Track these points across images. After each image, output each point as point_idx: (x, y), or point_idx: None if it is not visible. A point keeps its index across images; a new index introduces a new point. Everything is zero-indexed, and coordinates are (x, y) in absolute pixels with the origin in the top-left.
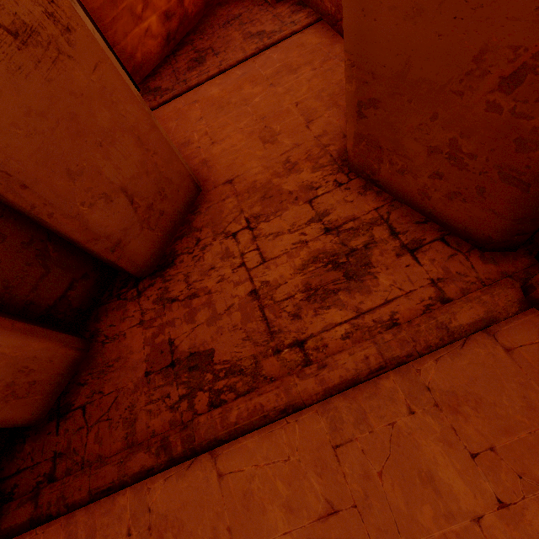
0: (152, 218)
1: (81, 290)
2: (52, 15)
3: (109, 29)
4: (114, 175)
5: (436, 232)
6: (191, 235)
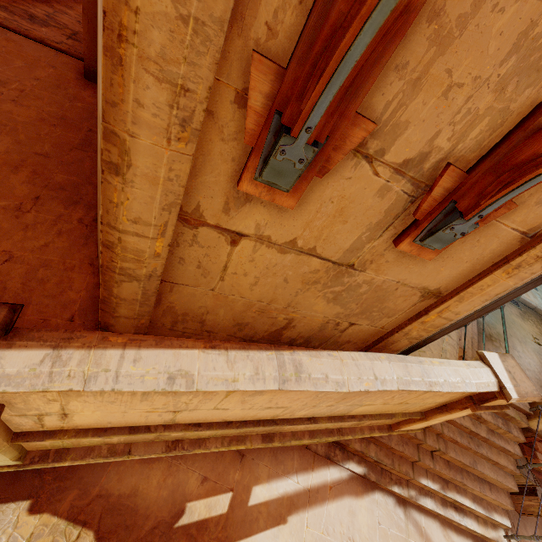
0: None
1: None
2: None
3: None
4: None
5: None
6: None
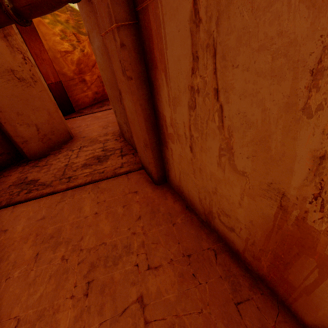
0: (45, 139)
1: (4, 158)
2: (32, 78)
3: (71, 92)
4: (35, 120)
5: (133, 152)
6: (59, 150)
